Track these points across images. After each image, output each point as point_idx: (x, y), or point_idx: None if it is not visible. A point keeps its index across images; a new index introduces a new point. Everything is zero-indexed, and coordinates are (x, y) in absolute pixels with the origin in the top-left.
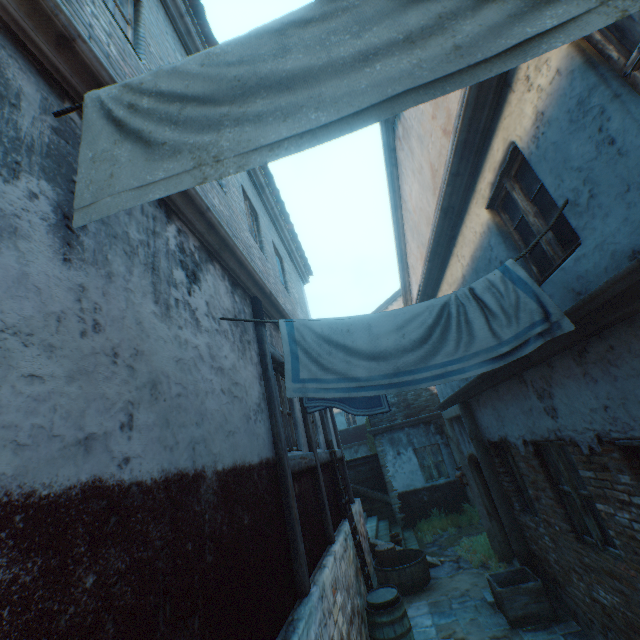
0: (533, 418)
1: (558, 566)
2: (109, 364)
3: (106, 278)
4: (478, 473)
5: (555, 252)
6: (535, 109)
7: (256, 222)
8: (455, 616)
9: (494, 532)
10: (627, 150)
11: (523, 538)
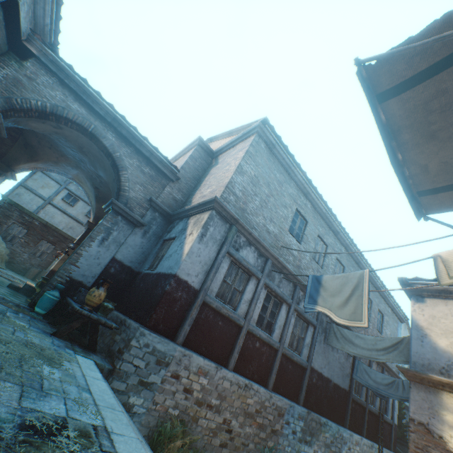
0: None
1: None
2: (324, 358)
3: (326, 345)
4: None
5: None
6: None
7: (370, 304)
8: None
9: None
10: None
11: None
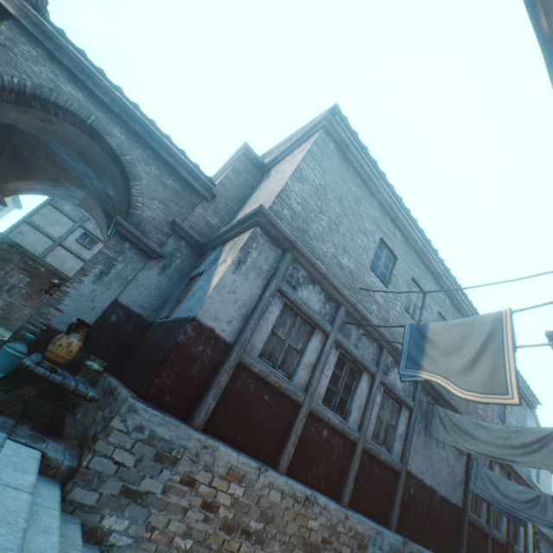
0: None
1: None
2: (426, 457)
3: (428, 437)
4: None
5: None
6: None
7: None
8: None
9: None
10: None
11: None
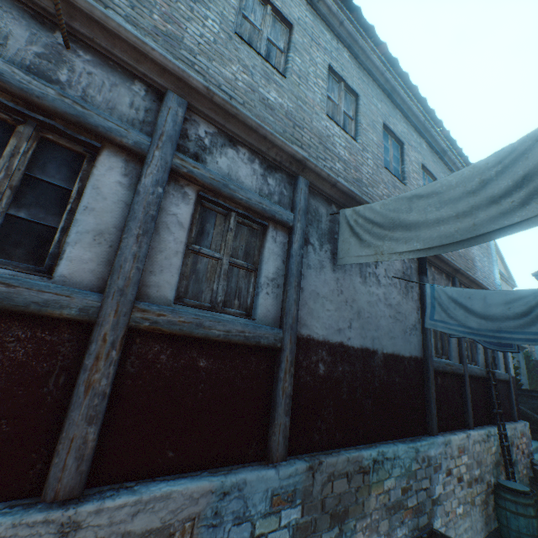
0: None
1: None
2: (344, 305)
3: (344, 272)
4: None
5: None
6: None
7: None
8: None
9: None
10: None
11: None
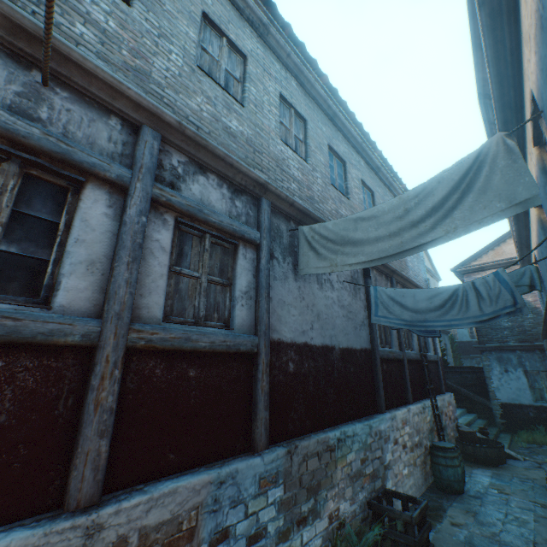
0: None
1: None
2: (306, 310)
3: (304, 281)
4: None
5: None
6: (534, 173)
7: (372, 198)
8: (509, 484)
9: None
10: None
11: None
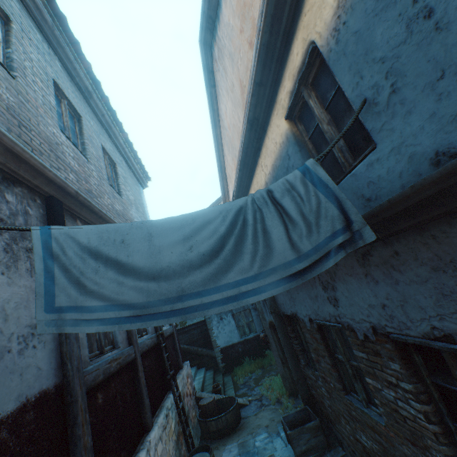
0: (318, 303)
1: (331, 409)
2: None
3: None
4: (276, 334)
5: (346, 159)
6: None
7: (79, 124)
8: (257, 455)
9: (286, 376)
10: (449, 20)
11: (306, 384)
